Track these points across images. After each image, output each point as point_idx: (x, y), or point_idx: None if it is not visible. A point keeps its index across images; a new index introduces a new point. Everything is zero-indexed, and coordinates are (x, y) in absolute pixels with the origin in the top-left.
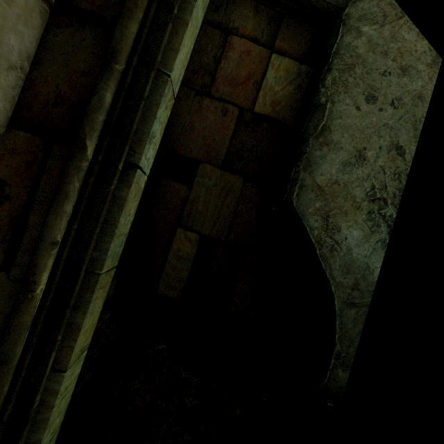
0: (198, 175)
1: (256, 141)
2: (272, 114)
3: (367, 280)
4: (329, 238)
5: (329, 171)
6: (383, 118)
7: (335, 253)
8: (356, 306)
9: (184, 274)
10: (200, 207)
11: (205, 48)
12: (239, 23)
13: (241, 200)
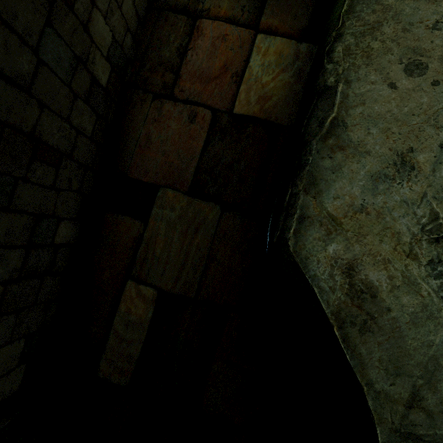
0: (156, 204)
1: (237, 153)
2: (259, 113)
3: (439, 392)
4: (355, 307)
5: (349, 191)
6: (442, 95)
7: (369, 336)
8: (421, 441)
9: (136, 349)
10: (158, 249)
11: (165, 39)
12: (211, 2)
13: (217, 237)
